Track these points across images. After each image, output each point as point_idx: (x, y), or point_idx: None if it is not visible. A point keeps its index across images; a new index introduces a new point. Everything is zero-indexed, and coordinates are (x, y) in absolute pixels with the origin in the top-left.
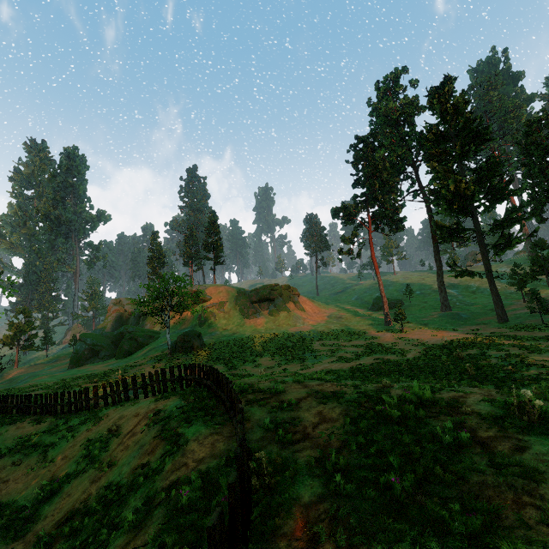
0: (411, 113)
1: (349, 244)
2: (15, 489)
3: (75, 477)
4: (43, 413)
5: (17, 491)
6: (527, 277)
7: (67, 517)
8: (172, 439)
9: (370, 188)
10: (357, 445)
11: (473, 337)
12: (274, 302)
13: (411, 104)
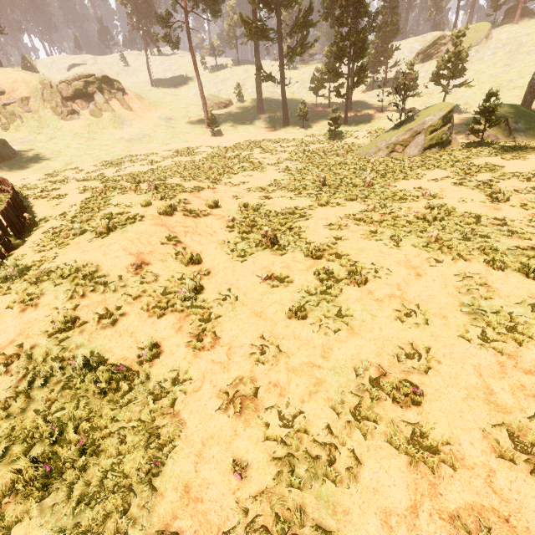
0: None
1: (165, 27)
2: None
3: None
4: None
5: None
6: (318, 84)
7: None
8: None
9: None
10: (80, 207)
11: (254, 140)
12: (94, 99)
13: None
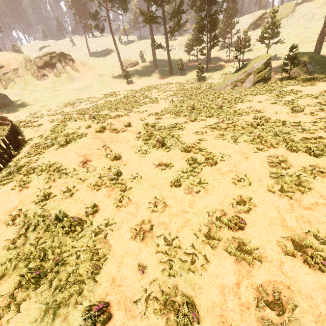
0: None
1: (95, 20)
2: None
3: None
4: None
5: None
6: (189, 48)
7: None
8: None
9: None
10: (50, 131)
11: (152, 85)
12: (56, 66)
13: None
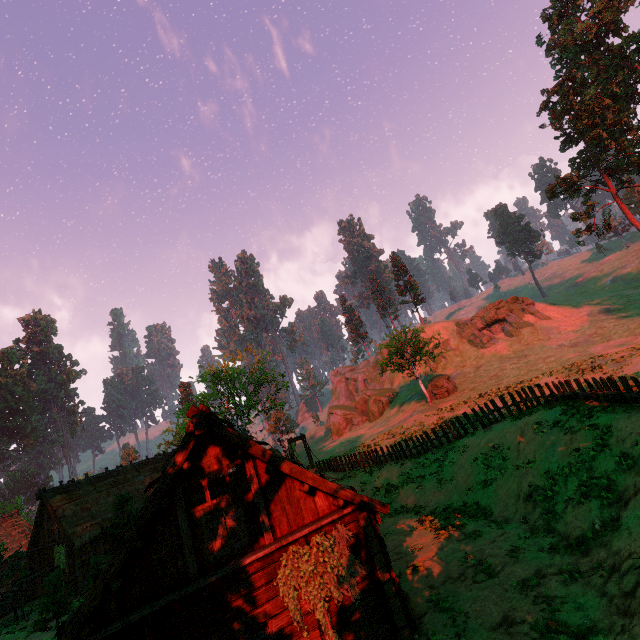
0: (614, 18)
1: (587, 219)
2: (440, 500)
3: (494, 480)
4: (393, 459)
5: (444, 500)
6: None
7: (526, 495)
8: (588, 429)
9: (593, 142)
10: None
11: None
12: (505, 321)
13: (608, 6)
